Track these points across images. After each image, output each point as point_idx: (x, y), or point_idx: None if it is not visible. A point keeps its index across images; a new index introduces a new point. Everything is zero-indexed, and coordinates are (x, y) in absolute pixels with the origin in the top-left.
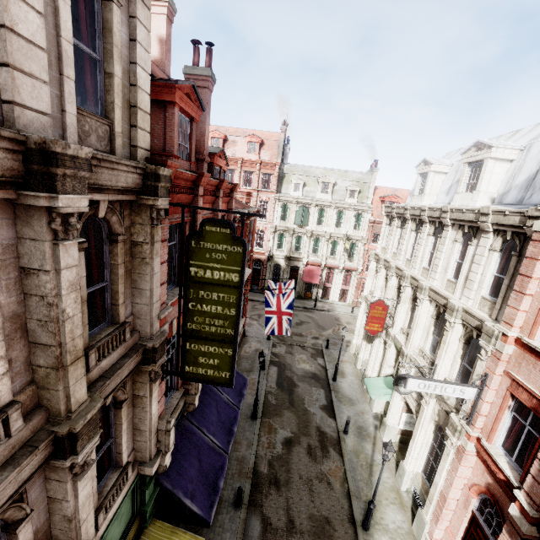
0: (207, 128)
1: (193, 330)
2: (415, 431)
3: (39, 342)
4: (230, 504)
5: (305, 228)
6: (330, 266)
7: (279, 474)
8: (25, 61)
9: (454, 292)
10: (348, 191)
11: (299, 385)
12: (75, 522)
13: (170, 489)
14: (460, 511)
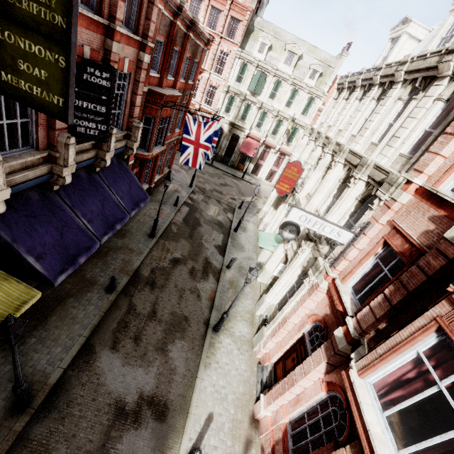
0: None
1: (3, 1)
2: (284, 273)
3: None
4: (103, 288)
5: (257, 97)
6: (268, 144)
7: (158, 280)
8: None
9: (372, 153)
10: (310, 69)
11: (204, 226)
12: None
13: (8, 241)
14: (293, 332)
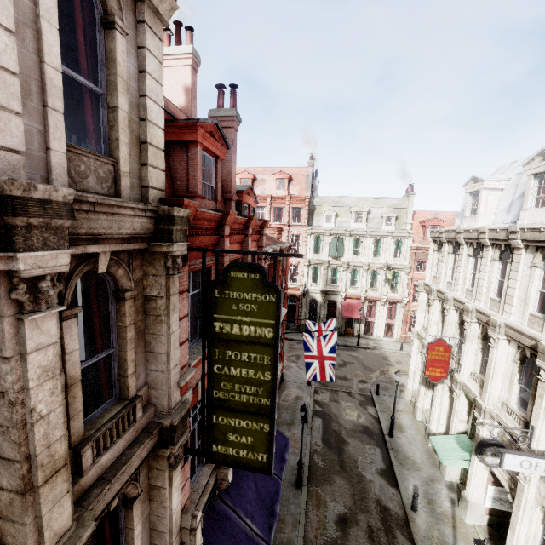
0: (234, 167)
1: (220, 399)
2: (514, 518)
3: None
4: None
5: (341, 259)
6: (371, 298)
7: None
8: None
9: (543, 330)
10: (383, 218)
11: (349, 441)
12: None
13: None
14: None
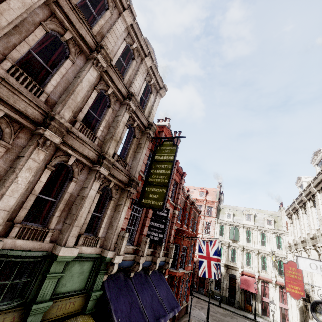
0: None
1: (151, 181)
2: None
3: (110, 132)
4: None
5: (238, 243)
6: (263, 278)
7: None
8: (134, 88)
9: None
10: (265, 220)
11: None
12: (82, 203)
13: (108, 298)
14: None
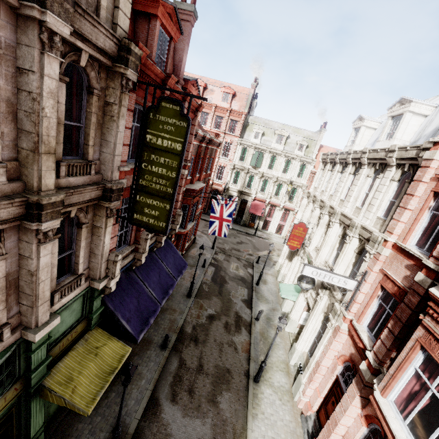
0: (185, 56)
1: (143, 185)
2: (308, 320)
3: (24, 129)
4: (158, 345)
5: (258, 169)
6: (273, 203)
7: (199, 335)
8: None
9: (358, 215)
10: (298, 144)
11: (229, 282)
12: (36, 279)
13: (112, 310)
14: (328, 375)
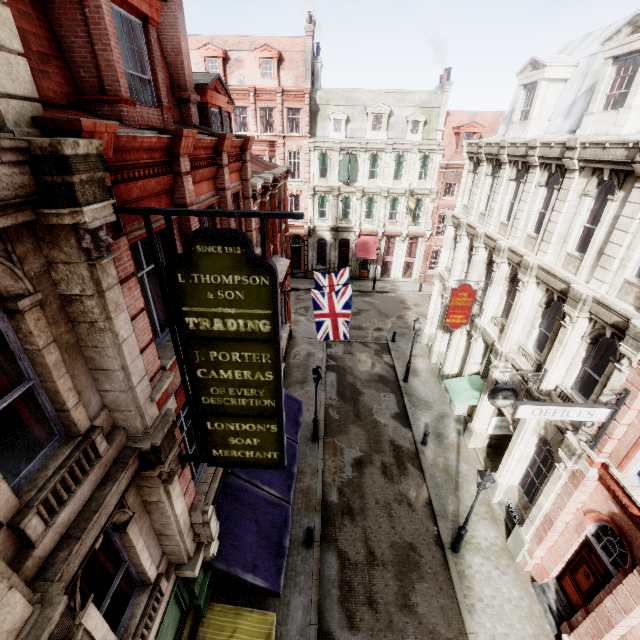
0: (184, 38)
1: (212, 405)
2: (512, 444)
3: None
4: (300, 543)
5: (354, 185)
6: (389, 234)
7: (352, 502)
8: None
9: (577, 272)
10: (409, 123)
11: (365, 392)
12: None
13: (225, 570)
14: (569, 535)
